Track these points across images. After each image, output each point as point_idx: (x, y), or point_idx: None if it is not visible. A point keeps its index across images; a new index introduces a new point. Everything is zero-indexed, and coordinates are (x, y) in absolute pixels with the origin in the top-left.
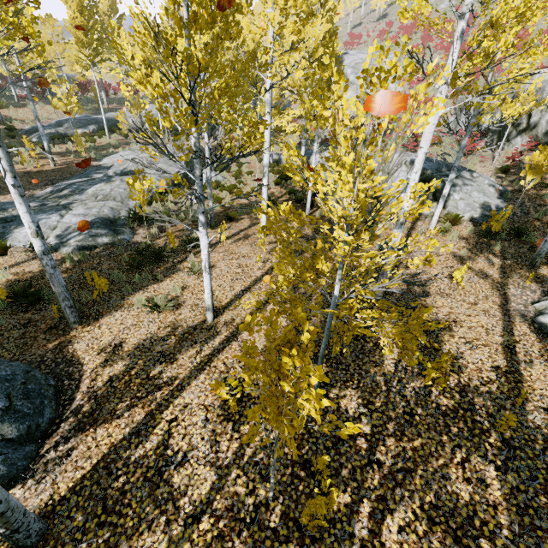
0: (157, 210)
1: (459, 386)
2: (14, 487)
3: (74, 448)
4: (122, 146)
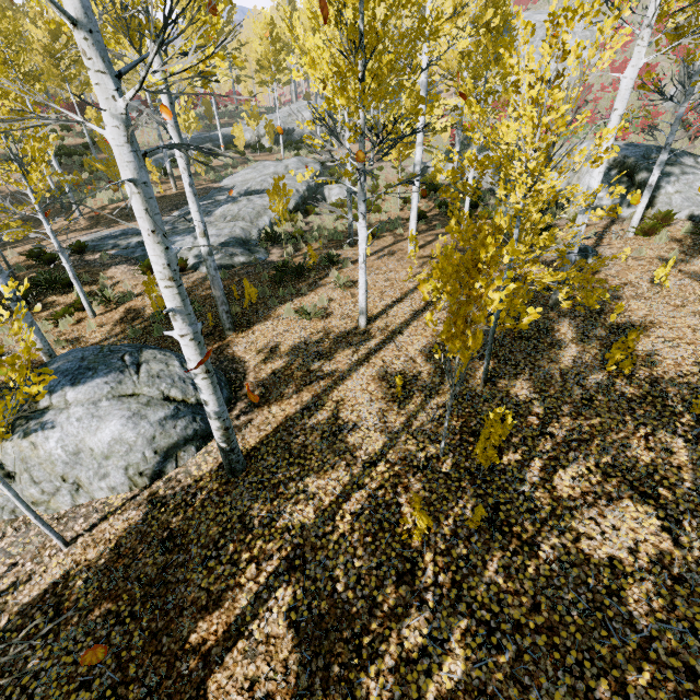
0: (288, 230)
1: (650, 378)
2: (211, 442)
3: (254, 418)
4: (240, 166)
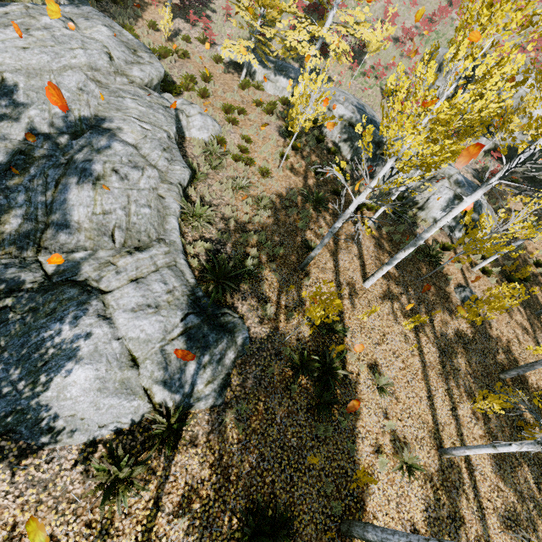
0: (205, 235)
1: None
2: None
3: None
4: None
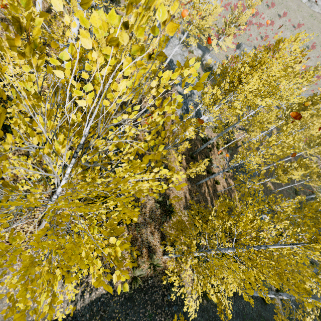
0: None
1: None
2: None
3: None
4: None
